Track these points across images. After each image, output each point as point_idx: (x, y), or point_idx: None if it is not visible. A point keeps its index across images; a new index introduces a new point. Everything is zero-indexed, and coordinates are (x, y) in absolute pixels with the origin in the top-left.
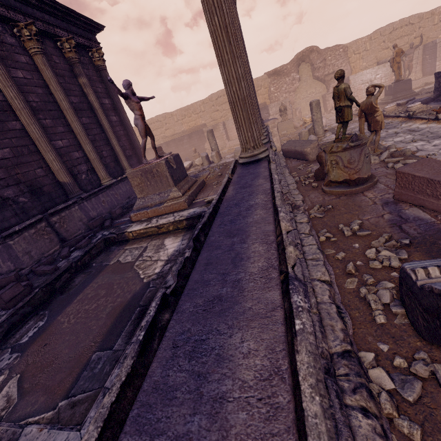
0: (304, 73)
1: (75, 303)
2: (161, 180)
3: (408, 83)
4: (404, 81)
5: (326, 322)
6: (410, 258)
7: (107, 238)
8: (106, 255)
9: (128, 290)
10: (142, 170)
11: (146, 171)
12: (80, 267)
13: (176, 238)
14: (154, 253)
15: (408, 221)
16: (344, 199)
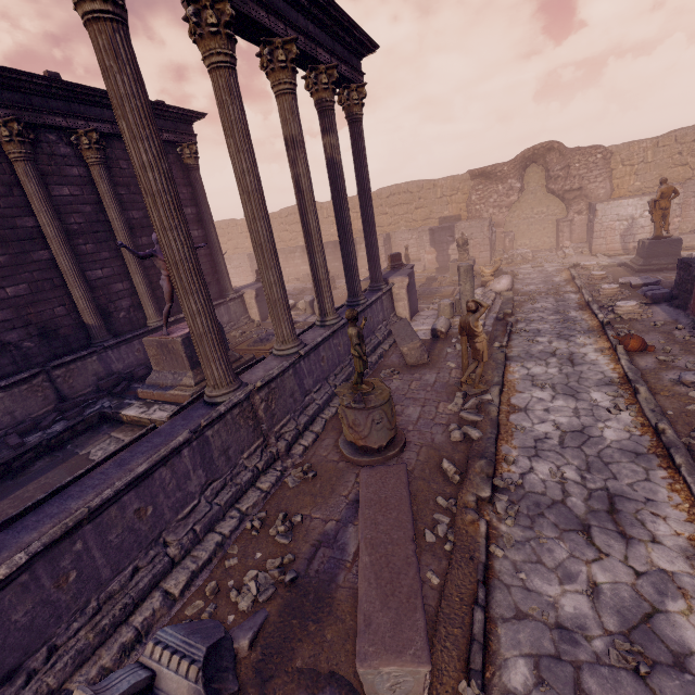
0: (534, 180)
1: (9, 499)
2: (177, 358)
3: (676, 244)
4: (669, 241)
5: (102, 650)
6: (266, 604)
7: (103, 412)
8: (89, 436)
9: None
10: (158, 341)
11: (162, 343)
12: (54, 446)
13: None
14: None
15: (333, 545)
16: (338, 469)
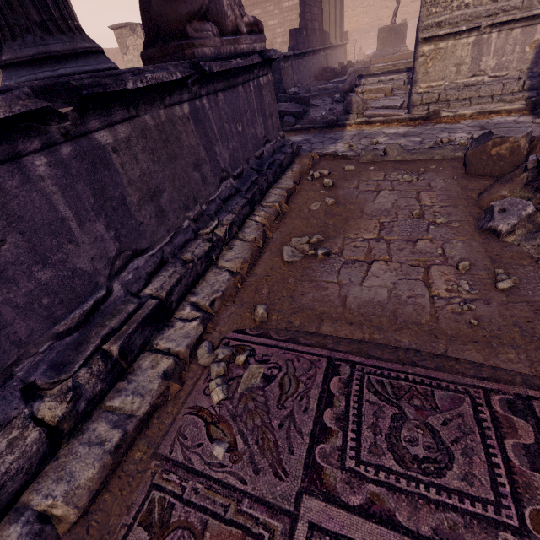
0: None
1: None
2: (399, 37)
3: None
4: None
5: None
6: None
7: (356, 71)
8: None
9: None
10: (390, 28)
11: (393, 29)
12: None
13: None
14: None
15: None
16: None
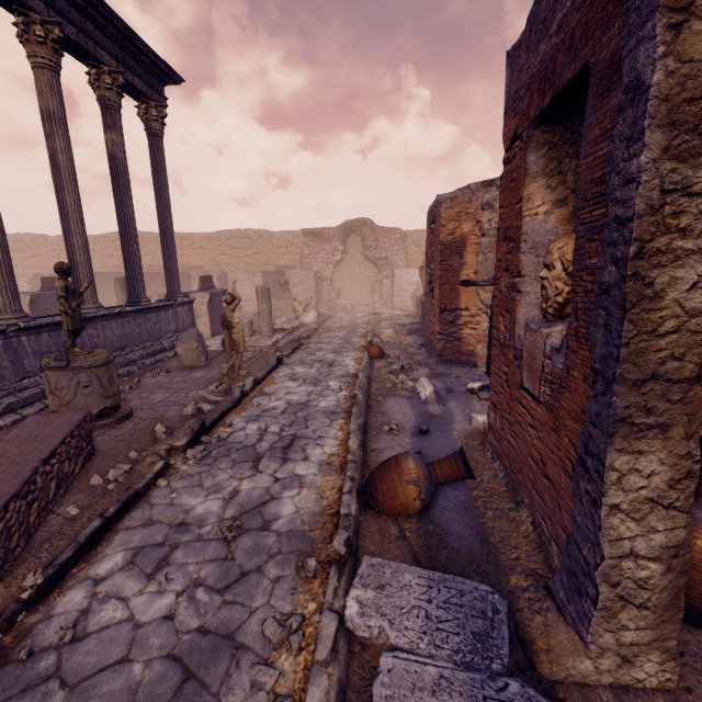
0: (355, 246)
1: None
2: None
3: None
4: None
5: None
6: None
7: None
8: None
9: None
10: None
11: None
12: None
13: None
14: None
15: None
16: None
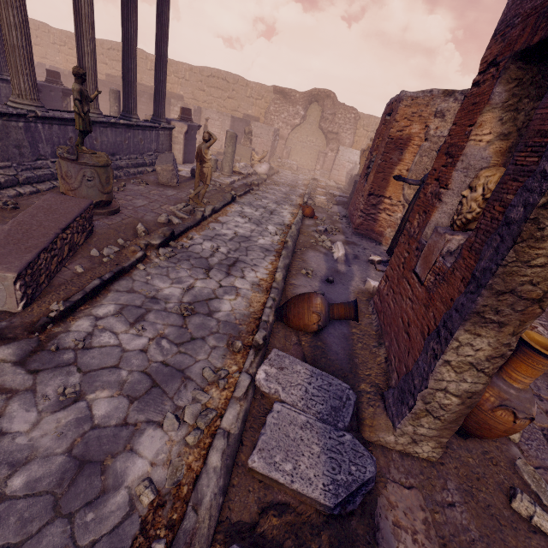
0: (314, 115)
1: None
2: None
3: None
4: None
5: None
6: None
7: None
8: None
9: None
10: None
11: None
12: None
13: None
14: None
15: None
16: None
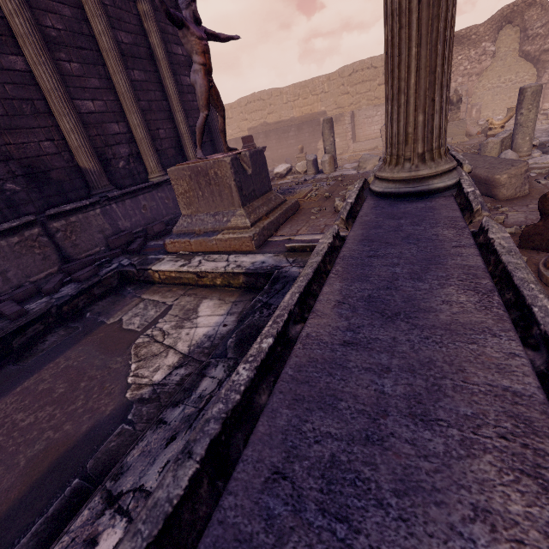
0: (505, 44)
1: (14, 395)
2: (221, 191)
3: None
4: None
5: None
6: None
7: (123, 272)
8: (112, 301)
9: (93, 406)
10: (192, 169)
11: (198, 171)
12: (67, 315)
13: (220, 305)
14: (172, 328)
15: None
16: None
